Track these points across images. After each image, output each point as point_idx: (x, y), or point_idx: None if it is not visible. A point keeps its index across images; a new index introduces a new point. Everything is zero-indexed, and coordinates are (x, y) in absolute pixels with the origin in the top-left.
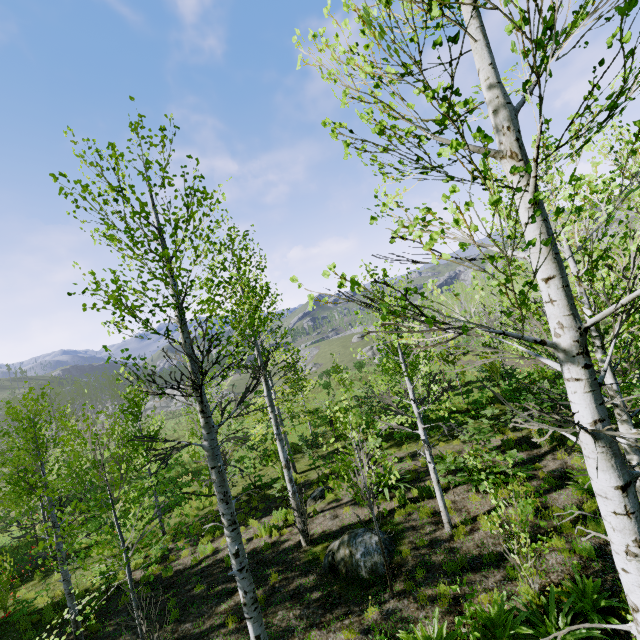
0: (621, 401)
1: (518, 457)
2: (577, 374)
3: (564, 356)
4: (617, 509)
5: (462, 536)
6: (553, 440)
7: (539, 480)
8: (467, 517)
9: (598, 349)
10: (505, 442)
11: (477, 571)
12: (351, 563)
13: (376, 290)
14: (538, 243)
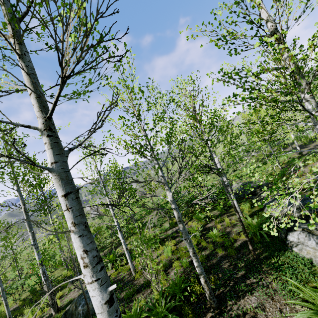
0: (165, 180)
1: (167, 227)
2: (45, 140)
3: (41, 133)
4: (64, 208)
5: (139, 276)
6: (188, 217)
7: (180, 237)
8: (145, 265)
9: (153, 158)
10: (171, 223)
11: (140, 292)
12: (75, 314)
13: (85, 151)
14: (25, 77)
